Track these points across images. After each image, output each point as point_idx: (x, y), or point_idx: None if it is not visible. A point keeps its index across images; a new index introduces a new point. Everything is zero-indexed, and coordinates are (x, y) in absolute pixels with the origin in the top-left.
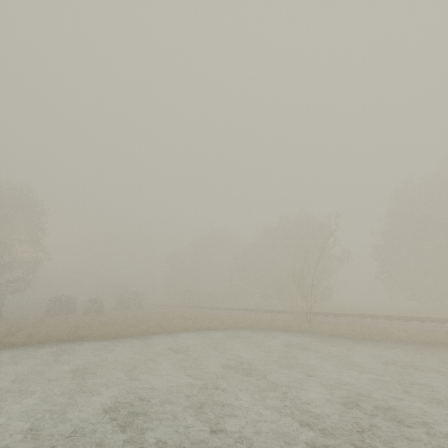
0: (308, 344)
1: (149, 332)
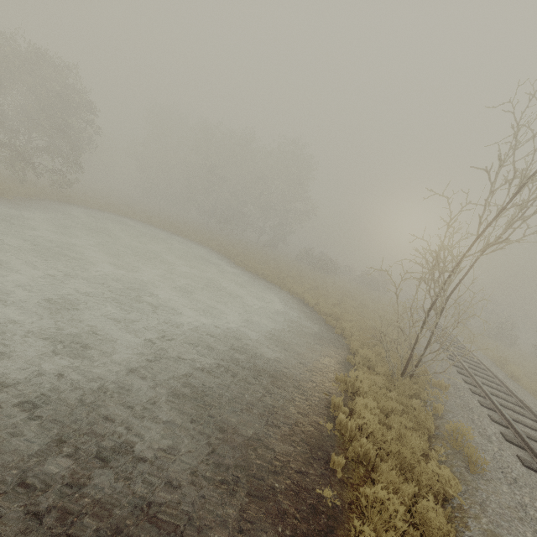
0: (250, 345)
1: (264, 277)
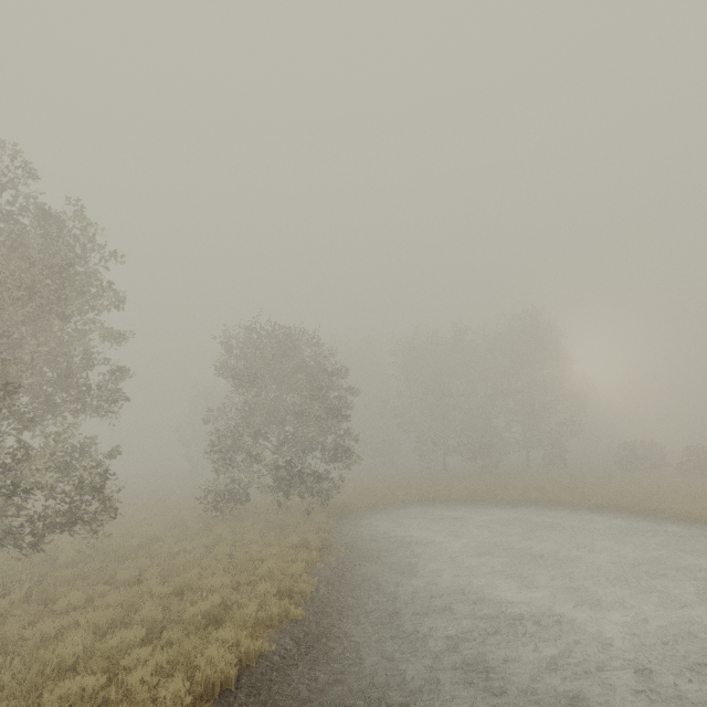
0: None
1: None
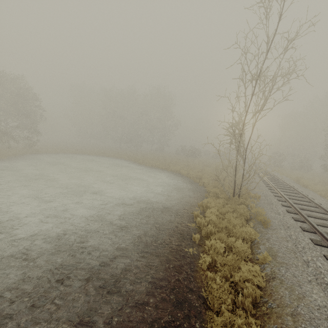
0: (149, 200)
1: (156, 167)
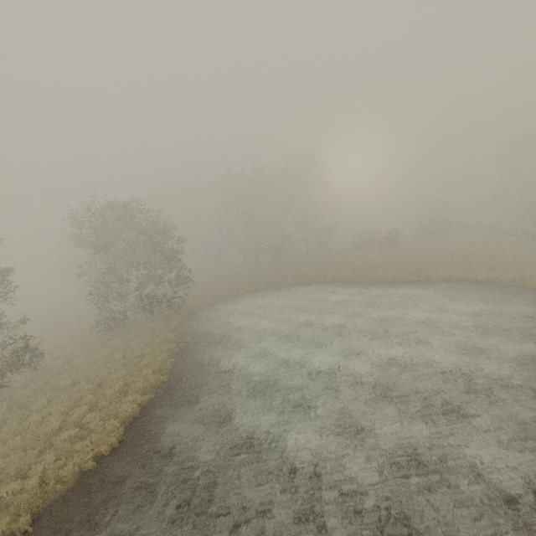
0: None
1: (404, 280)
